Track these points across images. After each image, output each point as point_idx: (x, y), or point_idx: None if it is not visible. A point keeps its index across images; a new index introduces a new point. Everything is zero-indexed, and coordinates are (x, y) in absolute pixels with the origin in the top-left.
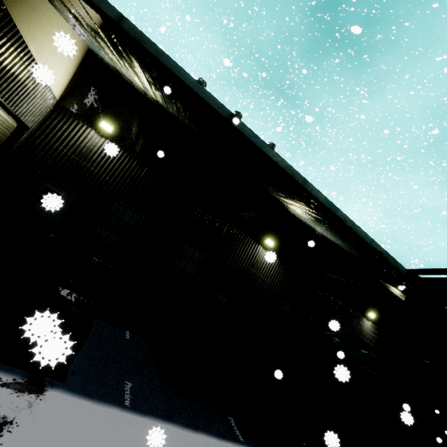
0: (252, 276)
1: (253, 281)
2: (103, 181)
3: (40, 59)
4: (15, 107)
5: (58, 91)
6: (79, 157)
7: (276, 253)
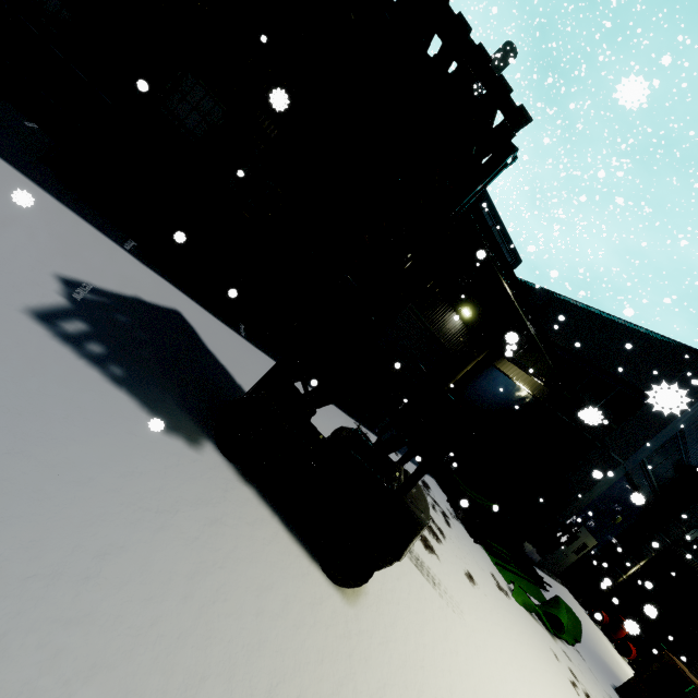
0: None
1: None
2: None
3: None
4: None
5: None
6: None
7: None
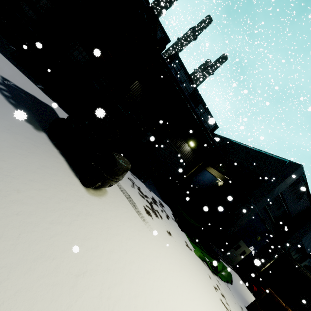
0: None
1: None
2: None
3: None
4: None
5: None
6: None
7: None
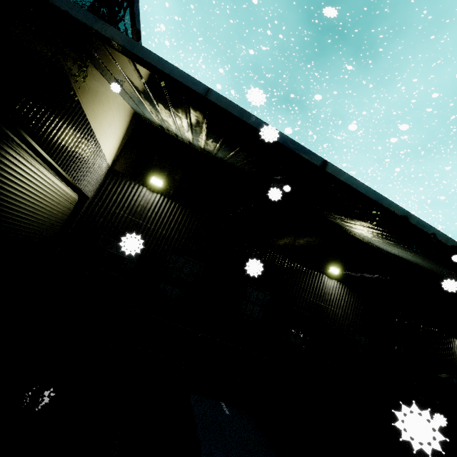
0: (322, 311)
1: (325, 316)
2: (160, 236)
3: (99, 134)
4: (79, 183)
5: (110, 158)
6: (135, 216)
7: (342, 281)
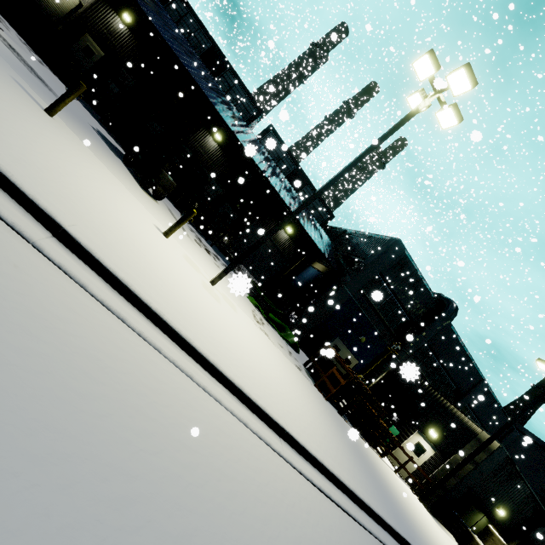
0: (199, 155)
1: (199, 158)
2: (119, 53)
3: None
4: None
5: None
6: (108, 33)
7: (222, 148)
